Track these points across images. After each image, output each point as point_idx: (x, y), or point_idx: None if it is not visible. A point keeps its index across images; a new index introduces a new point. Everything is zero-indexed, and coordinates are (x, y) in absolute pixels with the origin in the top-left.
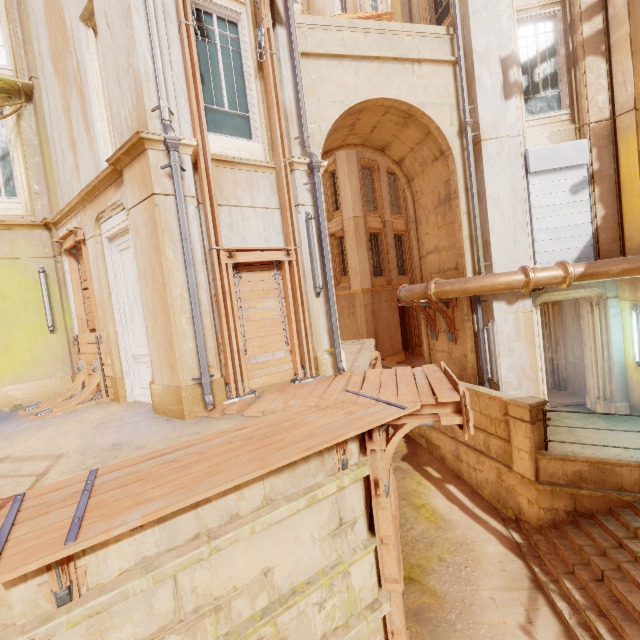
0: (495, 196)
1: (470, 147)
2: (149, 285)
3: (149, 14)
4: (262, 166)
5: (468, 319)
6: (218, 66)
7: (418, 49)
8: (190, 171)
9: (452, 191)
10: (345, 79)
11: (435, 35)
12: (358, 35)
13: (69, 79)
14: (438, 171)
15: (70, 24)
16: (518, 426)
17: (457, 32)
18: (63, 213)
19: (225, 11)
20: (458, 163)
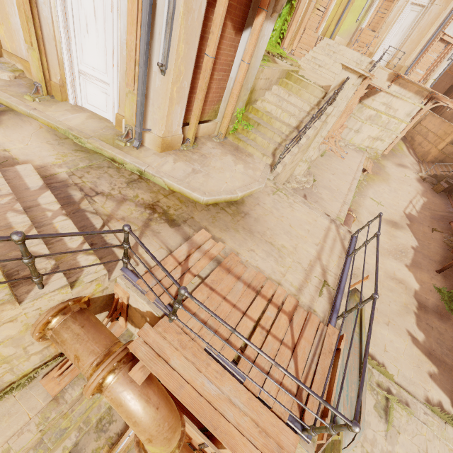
0: None
1: None
2: (418, 33)
3: None
4: None
5: None
6: None
7: None
8: None
9: None
10: None
11: None
12: None
13: None
14: None
15: None
16: (452, 135)
17: None
18: None
19: None
20: None
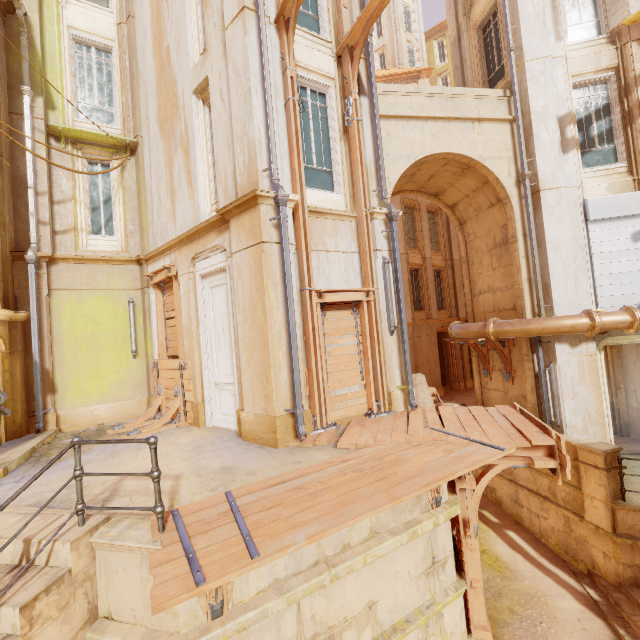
0: (555, 242)
1: (528, 196)
2: (248, 321)
3: (267, 94)
4: (345, 215)
5: (528, 359)
6: (309, 130)
7: (478, 109)
8: (291, 222)
9: (510, 236)
10: (412, 137)
11: (493, 97)
12: (424, 99)
13: (175, 139)
14: (494, 216)
15: (182, 96)
16: (590, 473)
17: (515, 95)
18: (158, 251)
19: (317, 85)
20: (516, 210)
